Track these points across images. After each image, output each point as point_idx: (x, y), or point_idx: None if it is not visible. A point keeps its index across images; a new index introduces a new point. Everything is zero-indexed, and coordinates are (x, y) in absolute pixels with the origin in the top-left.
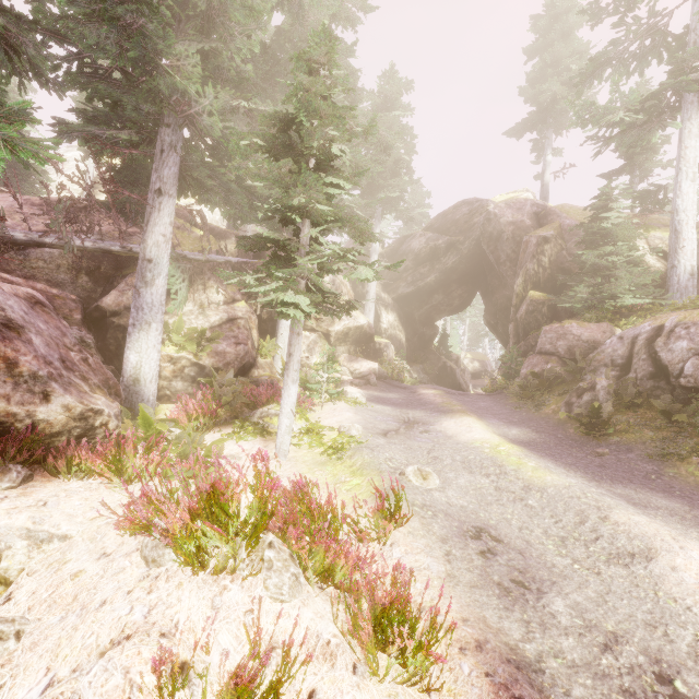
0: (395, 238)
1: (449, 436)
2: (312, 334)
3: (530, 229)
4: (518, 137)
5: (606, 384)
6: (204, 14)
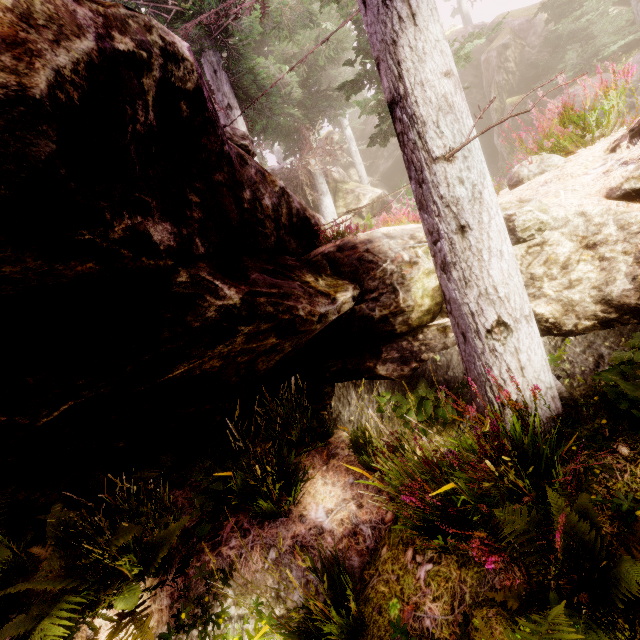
0: None
1: None
2: (348, 217)
3: (483, 49)
4: None
5: None
6: None
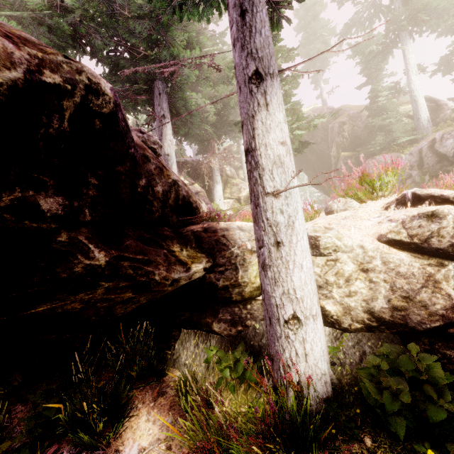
0: None
1: None
2: (231, 200)
3: (331, 121)
4: (300, 77)
5: (417, 172)
6: None
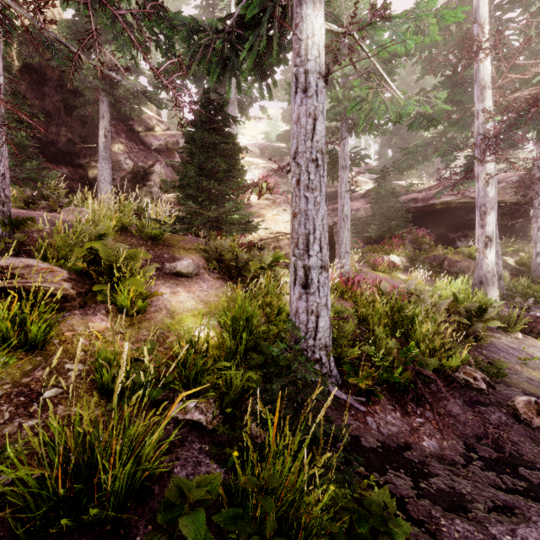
0: None
1: None
2: None
3: None
4: None
5: None
6: None
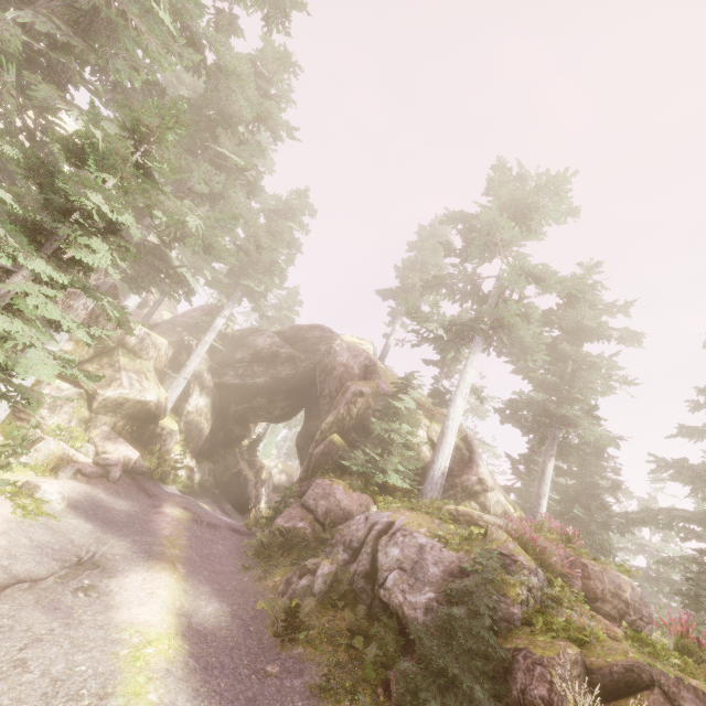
0: (254, 325)
1: (110, 605)
2: (71, 388)
3: (355, 377)
4: (384, 298)
5: (327, 572)
6: (89, 15)
